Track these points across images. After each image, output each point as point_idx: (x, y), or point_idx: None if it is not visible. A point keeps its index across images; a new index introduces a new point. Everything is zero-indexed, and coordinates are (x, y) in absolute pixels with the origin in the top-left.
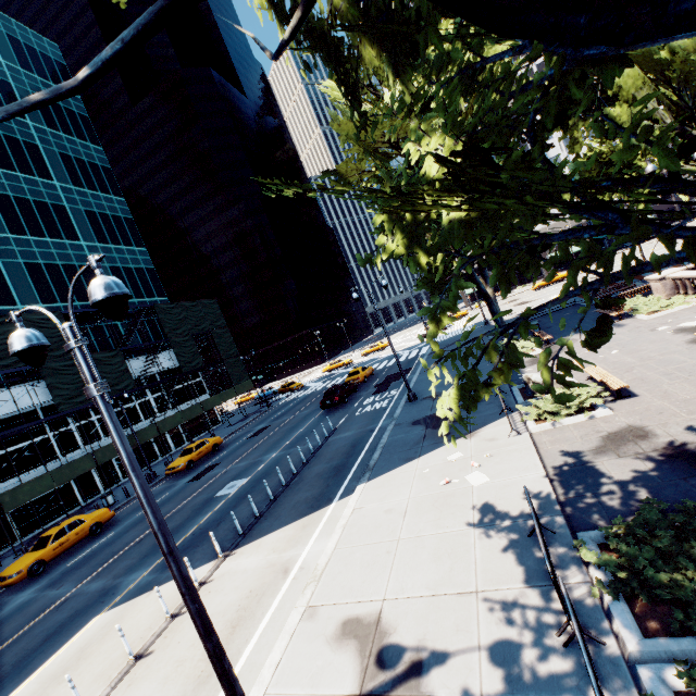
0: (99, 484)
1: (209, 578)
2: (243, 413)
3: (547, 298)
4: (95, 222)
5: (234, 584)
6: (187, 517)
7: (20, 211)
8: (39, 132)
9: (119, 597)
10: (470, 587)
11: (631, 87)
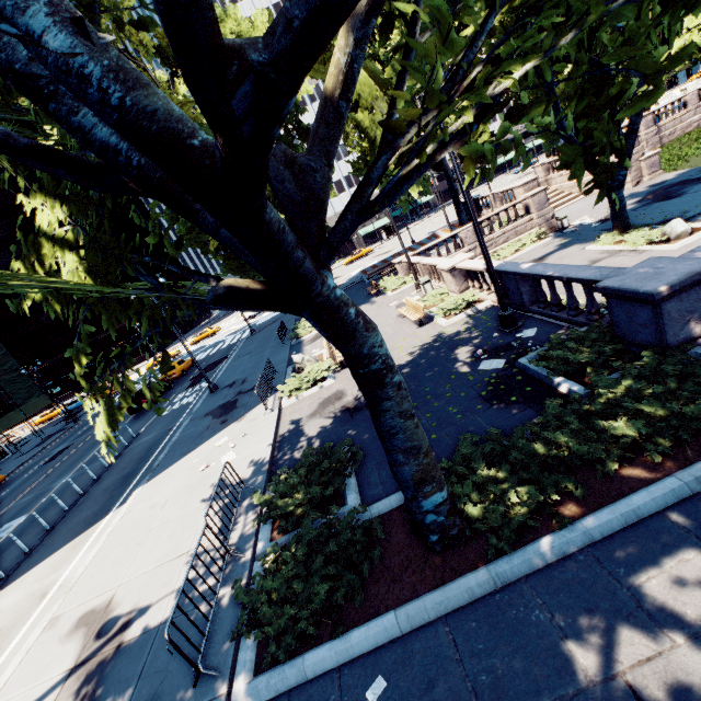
0: None
1: None
2: (40, 436)
3: (350, 274)
4: None
5: None
6: None
7: None
8: None
9: None
10: (186, 550)
11: (370, 98)
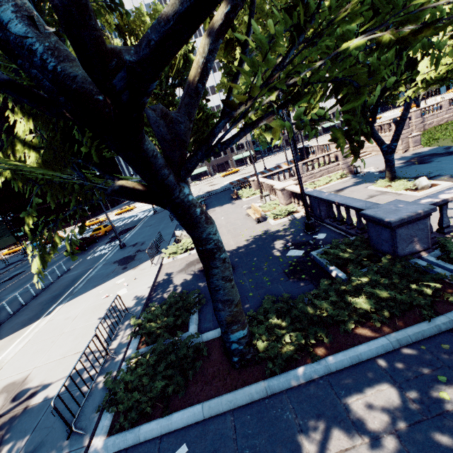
0: None
1: None
2: (5, 263)
3: (223, 183)
4: None
5: None
6: None
7: None
8: None
9: None
10: (82, 349)
11: None
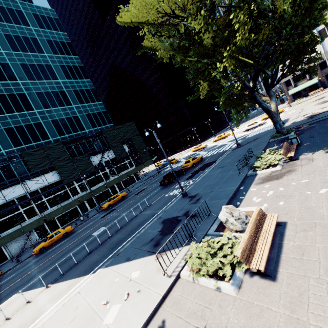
0: (88, 207)
1: (33, 299)
2: (148, 175)
3: None
4: (77, 94)
5: (27, 313)
6: (77, 244)
7: (47, 98)
8: (50, 58)
9: (26, 286)
10: None
11: None
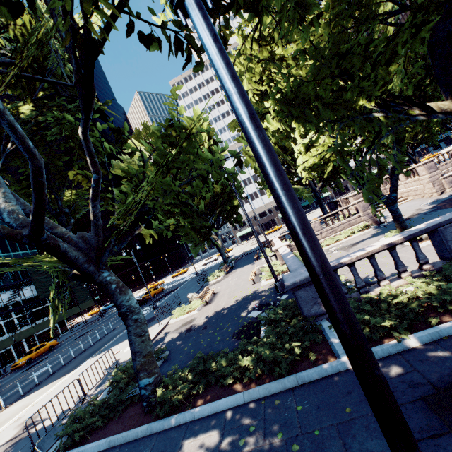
0: None
1: None
2: (84, 322)
3: None
4: None
5: (0, 418)
6: (5, 392)
7: None
8: None
9: None
10: (79, 393)
11: None
